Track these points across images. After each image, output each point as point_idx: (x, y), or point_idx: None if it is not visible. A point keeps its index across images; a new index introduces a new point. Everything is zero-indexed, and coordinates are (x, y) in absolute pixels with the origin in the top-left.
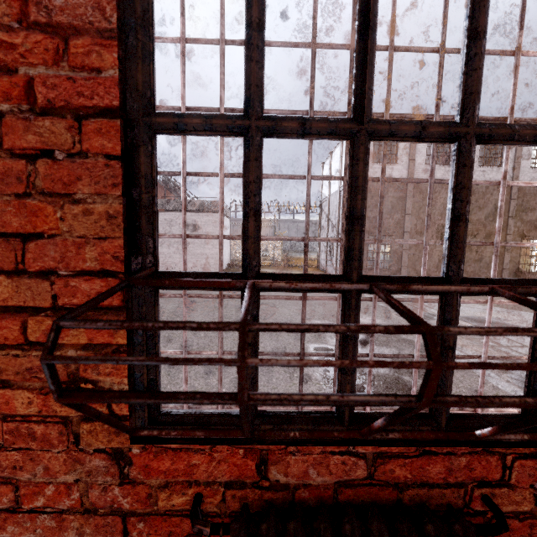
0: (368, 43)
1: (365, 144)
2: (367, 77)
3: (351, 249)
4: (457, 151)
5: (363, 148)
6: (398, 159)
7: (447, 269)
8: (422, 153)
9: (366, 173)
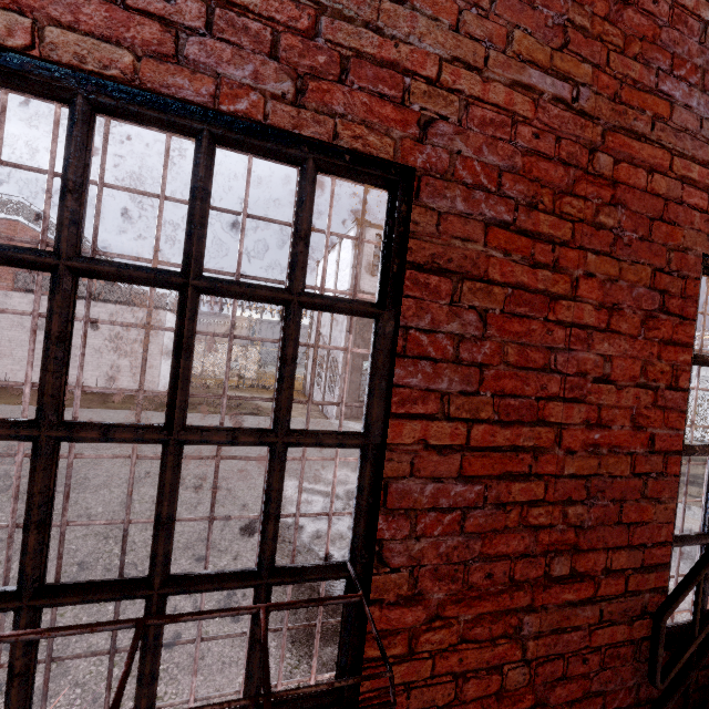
0: (181, 363)
1: (175, 452)
2: (178, 393)
3: (155, 554)
4: (270, 455)
5: (172, 456)
6: None
7: (259, 563)
8: None
9: (176, 478)
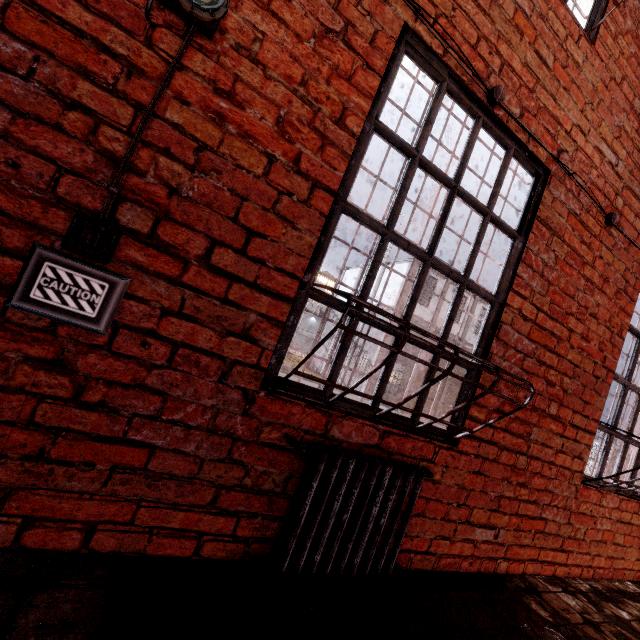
0: None
1: None
2: None
3: None
4: None
5: None
6: (429, 305)
7: None
8: (445, 308)
9: None
